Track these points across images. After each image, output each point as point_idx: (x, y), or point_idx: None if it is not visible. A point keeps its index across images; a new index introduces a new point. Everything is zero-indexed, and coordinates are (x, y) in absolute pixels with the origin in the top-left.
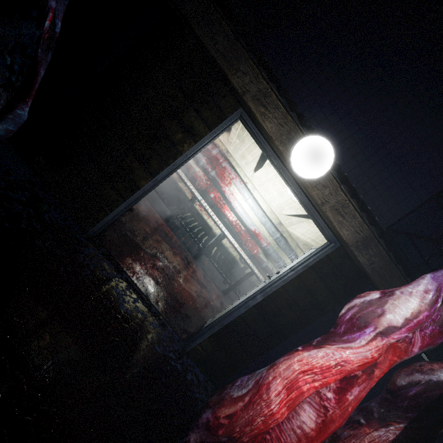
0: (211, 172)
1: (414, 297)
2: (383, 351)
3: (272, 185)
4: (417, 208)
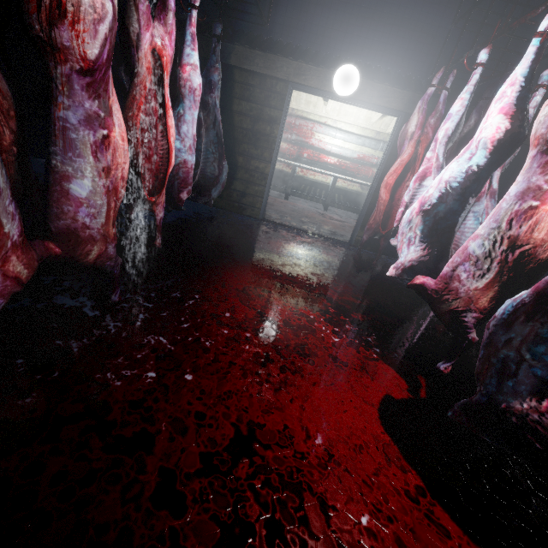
0: (291, 137)
1: (416, 114)
2: (414, 146)
3: (347, 106)
4: (443, 46)
